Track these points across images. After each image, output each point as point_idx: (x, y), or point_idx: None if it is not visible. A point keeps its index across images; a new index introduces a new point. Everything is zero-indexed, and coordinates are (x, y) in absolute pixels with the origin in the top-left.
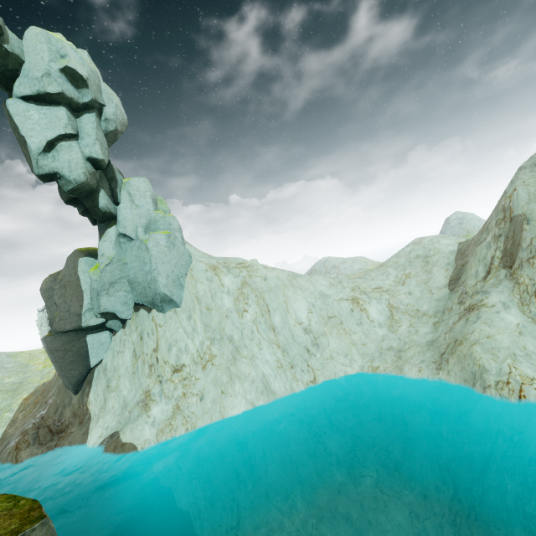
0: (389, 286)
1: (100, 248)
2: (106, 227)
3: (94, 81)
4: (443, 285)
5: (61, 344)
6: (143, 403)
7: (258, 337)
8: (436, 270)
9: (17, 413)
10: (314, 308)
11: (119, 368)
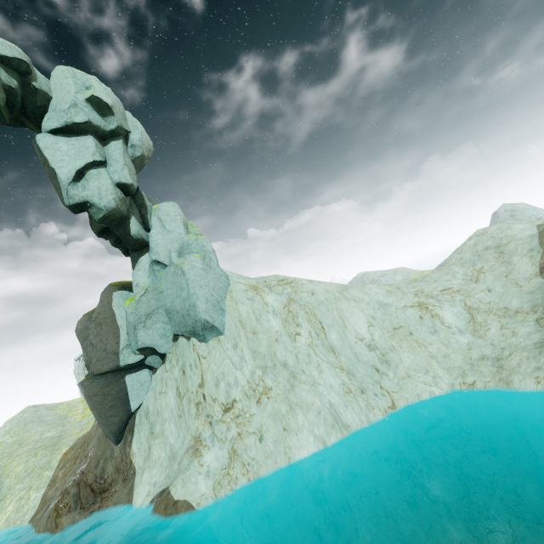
0: (458, 285)
1: (134, 278)
2: (139, 256)
3: (119, 109)
4: (532, 274)
5: (99, 388)
6: (193, 449)
7: (316, 360)
8: (517, 259)
9: (56, 471)
10: (374, 320)
11: (162, 409)
